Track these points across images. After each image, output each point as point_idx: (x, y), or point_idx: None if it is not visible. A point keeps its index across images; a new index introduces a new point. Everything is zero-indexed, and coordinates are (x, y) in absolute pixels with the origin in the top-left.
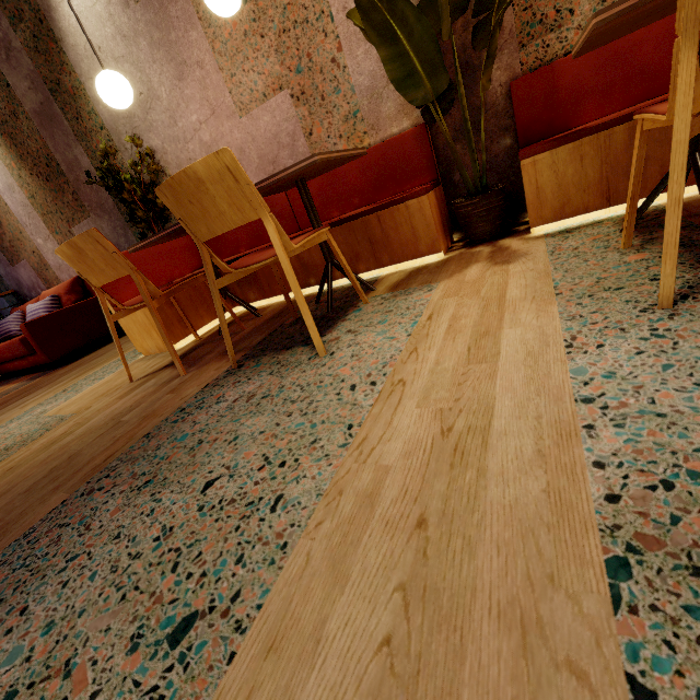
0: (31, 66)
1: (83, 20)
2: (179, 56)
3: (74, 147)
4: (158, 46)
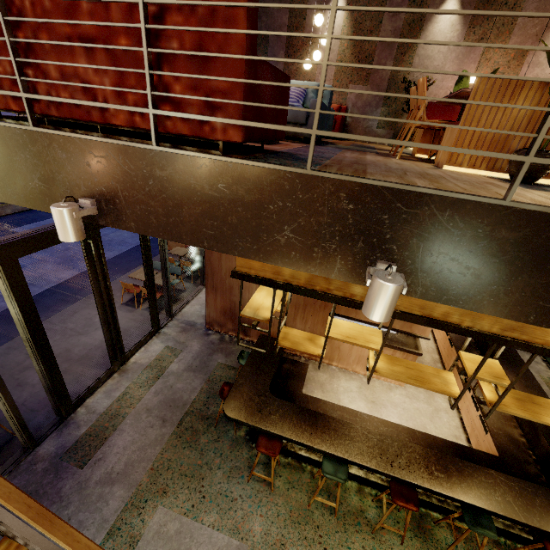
0: (400, 26)
1: (439, 33)
2: (462, 67)
3: (389, 60)
4: (458, 59)
